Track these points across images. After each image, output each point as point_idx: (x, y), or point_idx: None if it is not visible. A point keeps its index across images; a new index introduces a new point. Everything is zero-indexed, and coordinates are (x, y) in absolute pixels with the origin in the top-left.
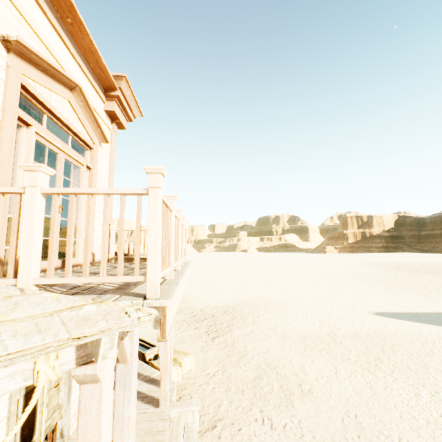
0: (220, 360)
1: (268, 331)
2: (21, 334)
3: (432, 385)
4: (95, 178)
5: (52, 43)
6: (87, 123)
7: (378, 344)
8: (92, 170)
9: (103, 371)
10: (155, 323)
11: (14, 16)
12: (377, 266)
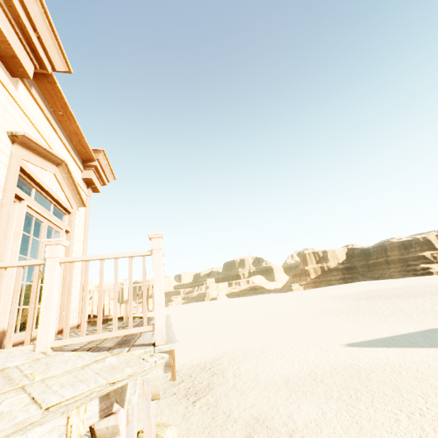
0: (205, 425)
1: (251, 382)
2: (68, 385)
3: (407, 407)
4: (72, 240)
5: (45, 130)
6: (68, 191)
7: (354, 376)
8: (70, 233)
9: (121, 423)
10: (165, 367)
11: (20, 115)
12: (340, 298)
